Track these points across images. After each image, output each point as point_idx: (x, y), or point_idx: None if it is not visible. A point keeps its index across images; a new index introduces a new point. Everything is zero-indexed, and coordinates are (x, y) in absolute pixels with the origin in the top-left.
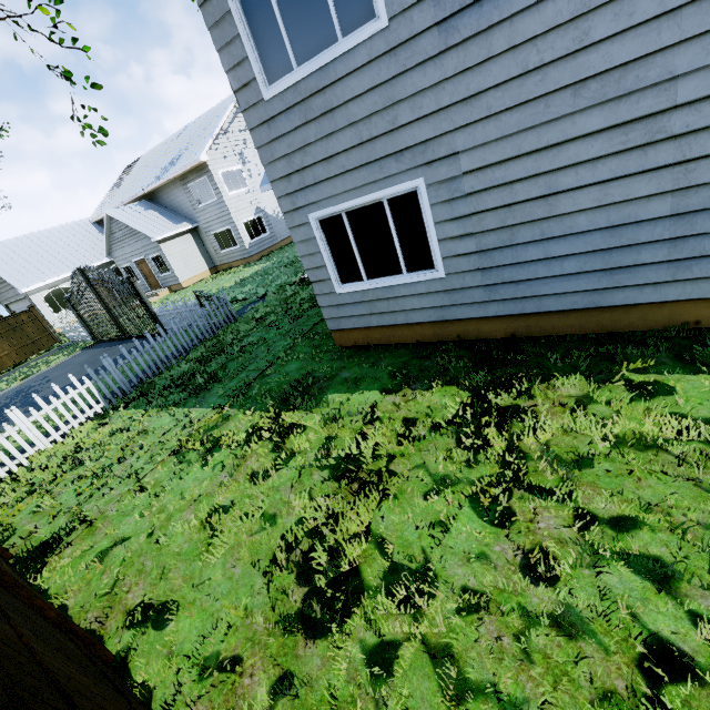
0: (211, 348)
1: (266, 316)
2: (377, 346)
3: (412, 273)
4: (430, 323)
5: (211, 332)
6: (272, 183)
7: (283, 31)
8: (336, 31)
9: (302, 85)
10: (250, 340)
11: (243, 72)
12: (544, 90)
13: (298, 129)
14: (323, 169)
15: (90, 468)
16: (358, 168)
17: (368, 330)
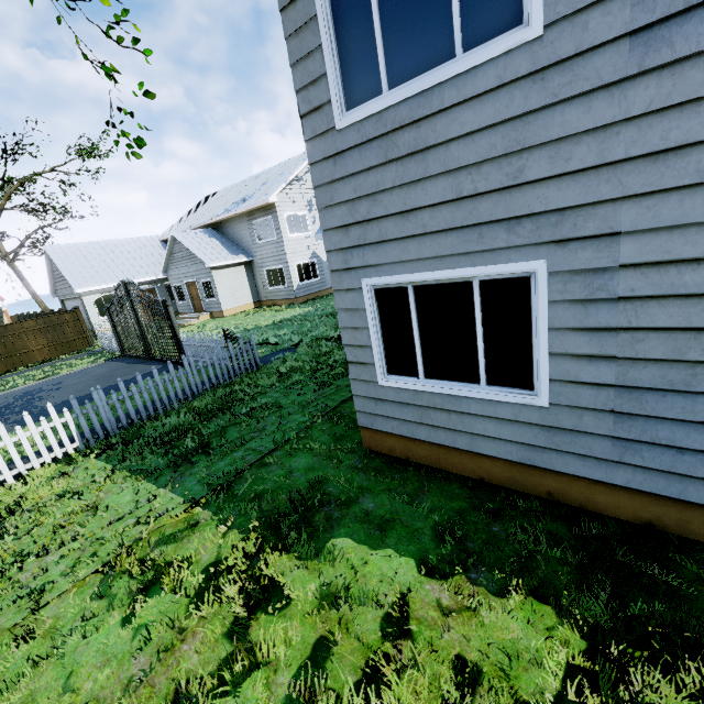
0: (219, 400)
1: (291, 372)
2: (419, 465)
3: (494, 387)
4: (508, 461)
5: (227, 377)
6: (324, 232)
7: (379, 43)
8: (455, 43)
9: (389, 114)
10: (264, 401)
11: (316, 93)
12: None
13: (373, 169)
14: (395, 225)
15: (5, 549)
16: (446, 231)
17: (411, 441)
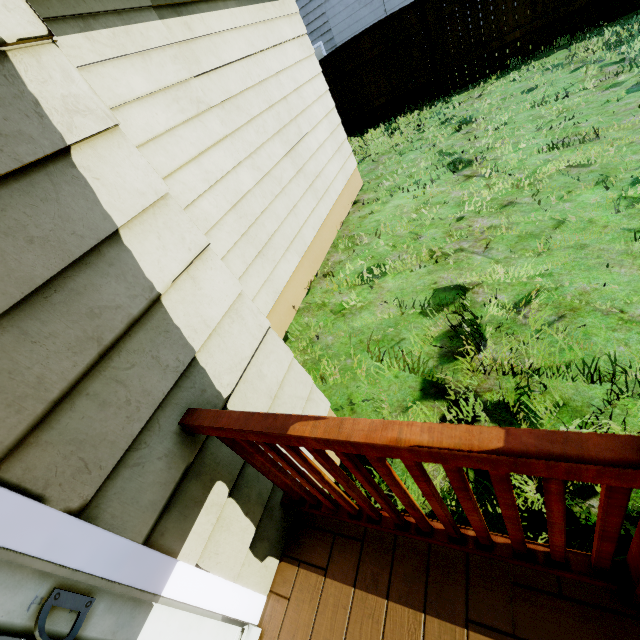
0: None
1: None
2: None
3: None
4: None
5: None
6: None
7: None
8: None
9: None
10: None
11: None
12: (351, 3)
13: None
14: None
15: None
16: None
17: None
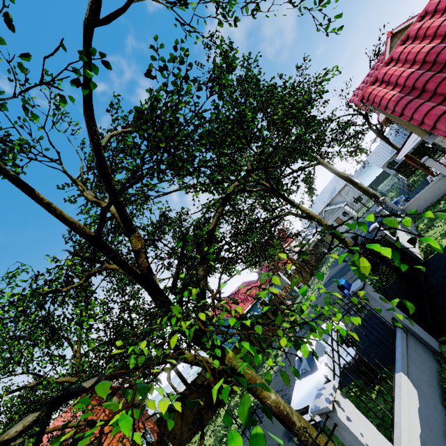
0: None
1: None
2: None
3: None
4: None
5: None
6: None
7: None
8: None
9: None
10: None
11: None
12: None
13: None
14: None
15: None
16: None
17: None
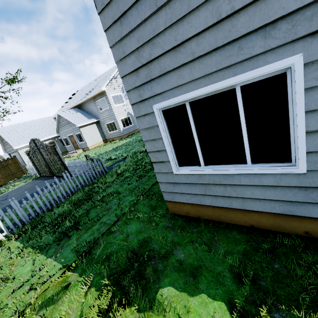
0: (85, 194)
1: (123, 172)
2: (207, 220)
3: (258, 164)
4: (271, 213)
5: (90, 180)
6: (123, 78)
7: None
8: None
9: None
10: (109, 191)
11: None
12: None
13: (148, 20)
14: (170, 59)
15: None
16: (210, 52)
17: (200, 206)
